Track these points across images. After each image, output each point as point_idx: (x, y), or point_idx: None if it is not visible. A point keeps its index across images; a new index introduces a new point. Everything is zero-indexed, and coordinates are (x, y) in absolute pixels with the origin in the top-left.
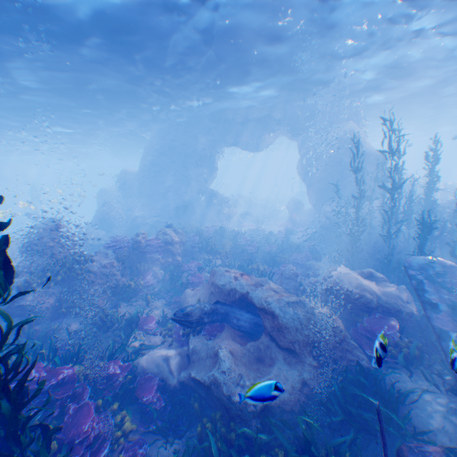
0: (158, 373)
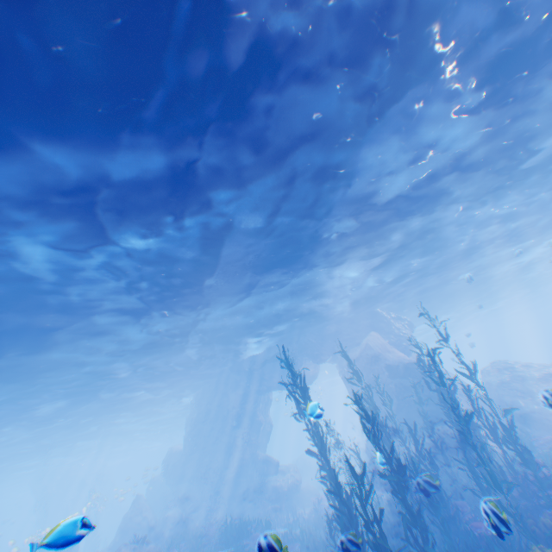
0: None
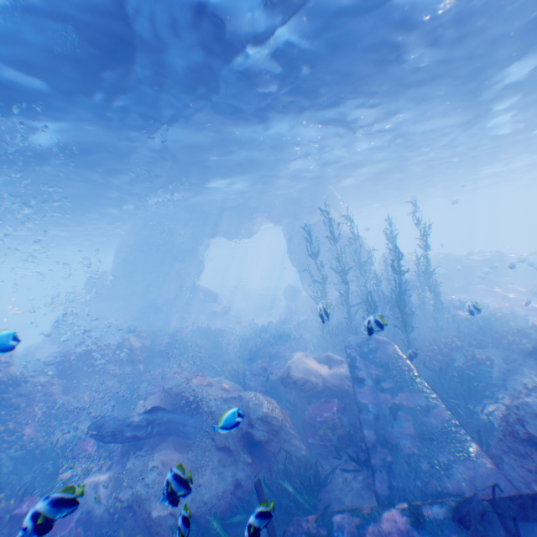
0: (85, 504)
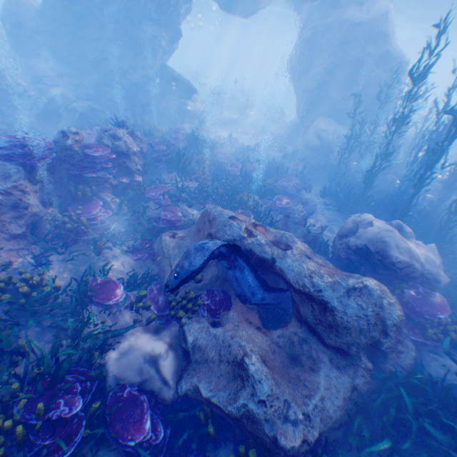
0: (144, 384)
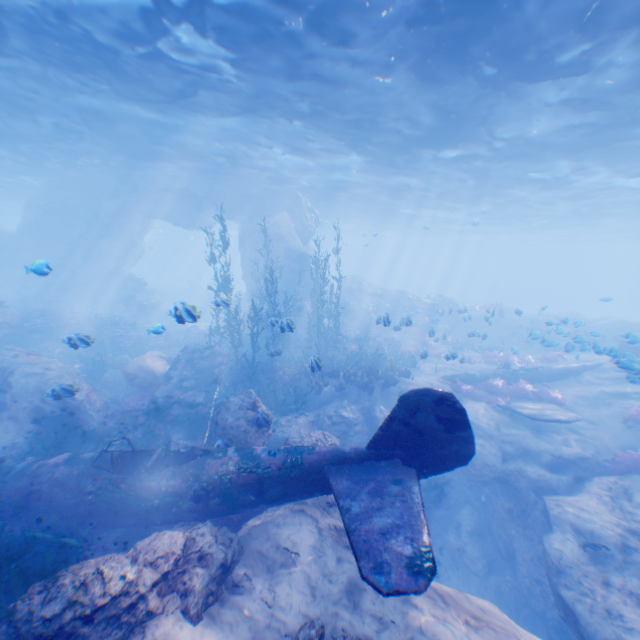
0: None
